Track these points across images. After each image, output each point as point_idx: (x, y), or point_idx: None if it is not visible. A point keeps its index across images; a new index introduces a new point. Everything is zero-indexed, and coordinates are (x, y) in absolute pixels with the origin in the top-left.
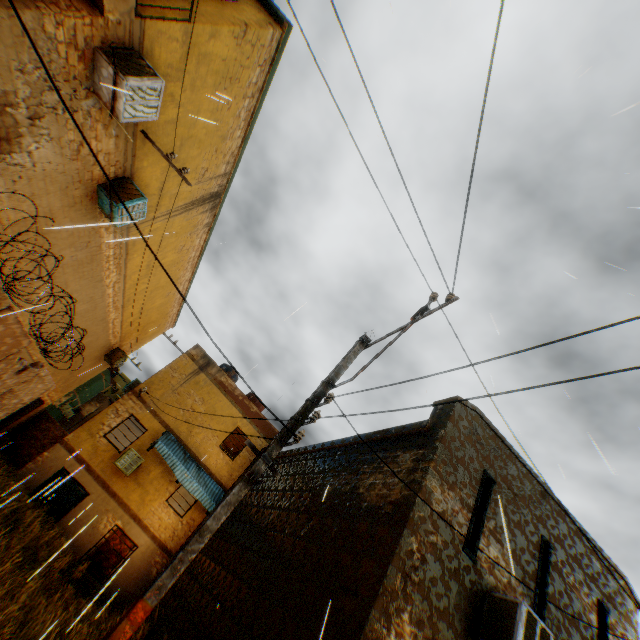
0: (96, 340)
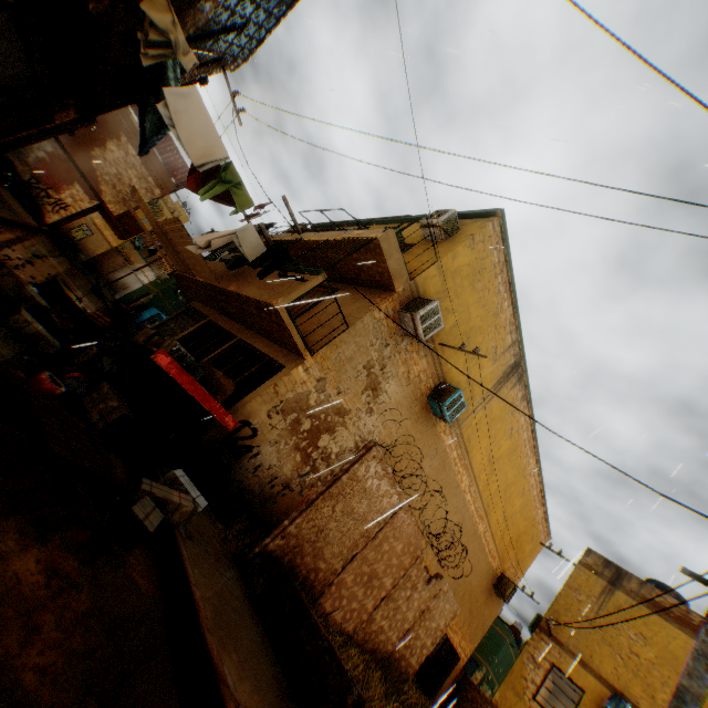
0: (476, 562)
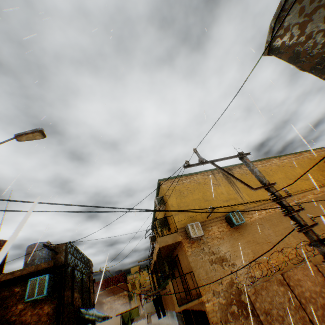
0: None
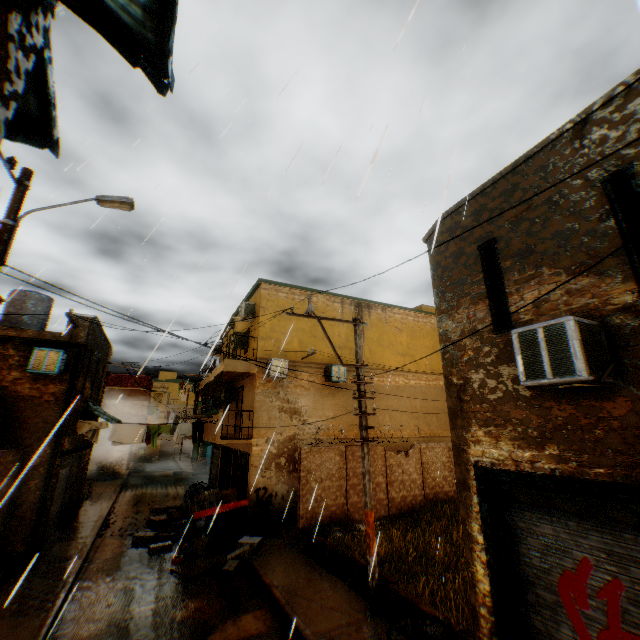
0: None
